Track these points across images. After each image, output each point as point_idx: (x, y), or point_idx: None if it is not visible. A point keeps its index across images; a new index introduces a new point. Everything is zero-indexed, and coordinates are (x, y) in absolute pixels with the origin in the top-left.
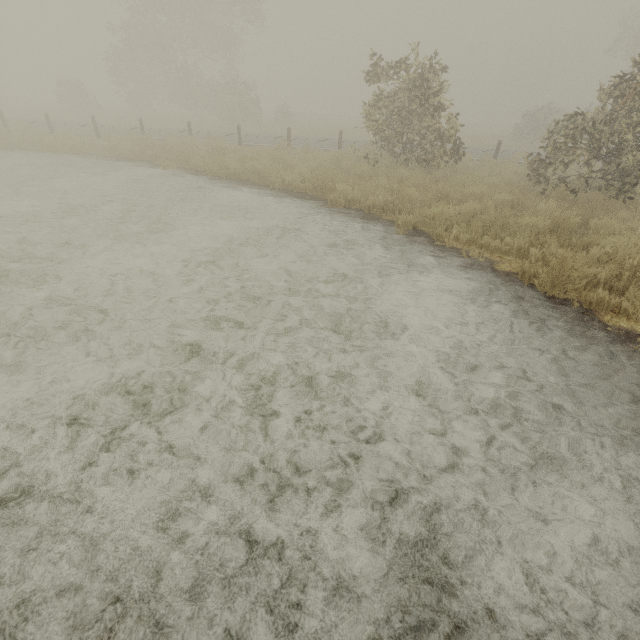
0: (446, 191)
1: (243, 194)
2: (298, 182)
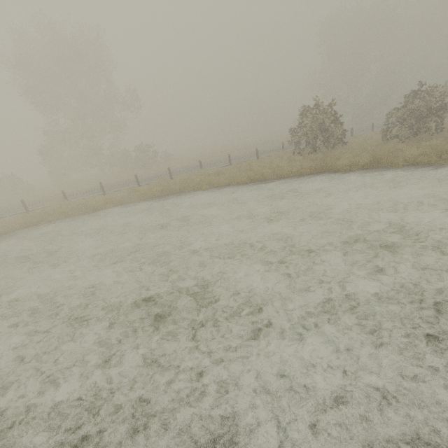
0: (388, 149)
1: (287, 183)
2: (304, 169)
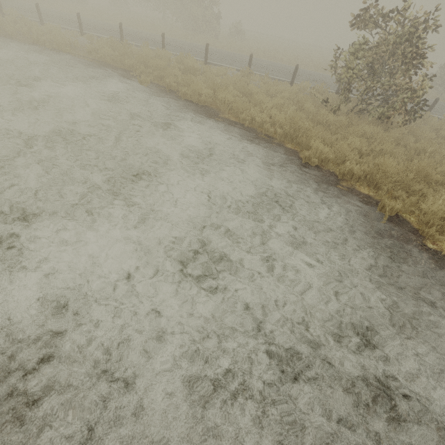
0: (427, 171)
1: (216, 130)
2: (269, 125)
